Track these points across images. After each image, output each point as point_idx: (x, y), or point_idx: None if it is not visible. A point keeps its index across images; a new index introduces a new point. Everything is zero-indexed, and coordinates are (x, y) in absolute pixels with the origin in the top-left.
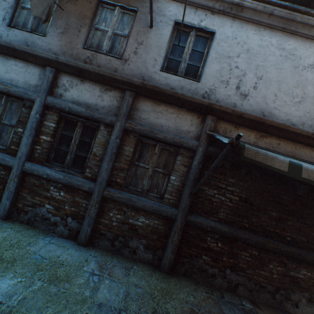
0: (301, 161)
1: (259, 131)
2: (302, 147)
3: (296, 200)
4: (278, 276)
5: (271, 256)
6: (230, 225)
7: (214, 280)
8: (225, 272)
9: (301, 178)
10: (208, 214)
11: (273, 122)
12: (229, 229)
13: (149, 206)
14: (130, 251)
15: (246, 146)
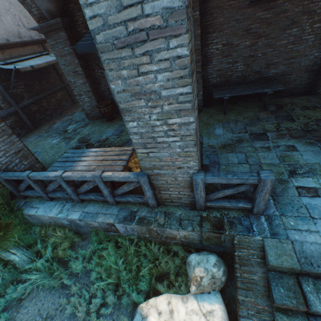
0: (25, 56)
1: (0, 51)
2: (19, 49)
3: (38, 73)
4: (56, 102)
5: (50, 98)
6: (32, 98)
7: (46, 119)
8: (46, 113)
9: (36, 69)
10: (23, 100)
11: (2, 44)
12: (33, 99)
13: (4, 114)
14: (19, 136)
15: (19, 69)
